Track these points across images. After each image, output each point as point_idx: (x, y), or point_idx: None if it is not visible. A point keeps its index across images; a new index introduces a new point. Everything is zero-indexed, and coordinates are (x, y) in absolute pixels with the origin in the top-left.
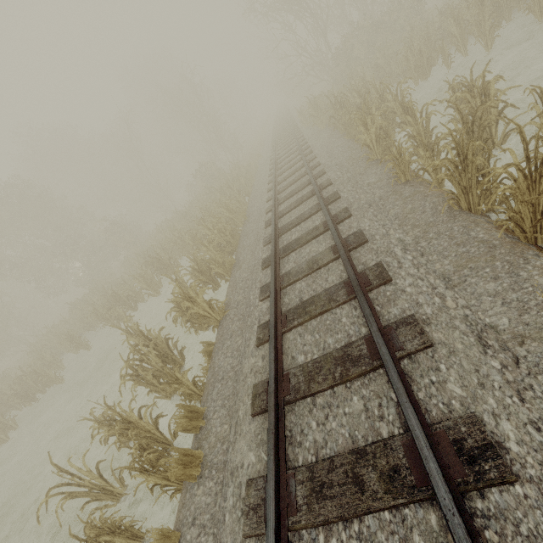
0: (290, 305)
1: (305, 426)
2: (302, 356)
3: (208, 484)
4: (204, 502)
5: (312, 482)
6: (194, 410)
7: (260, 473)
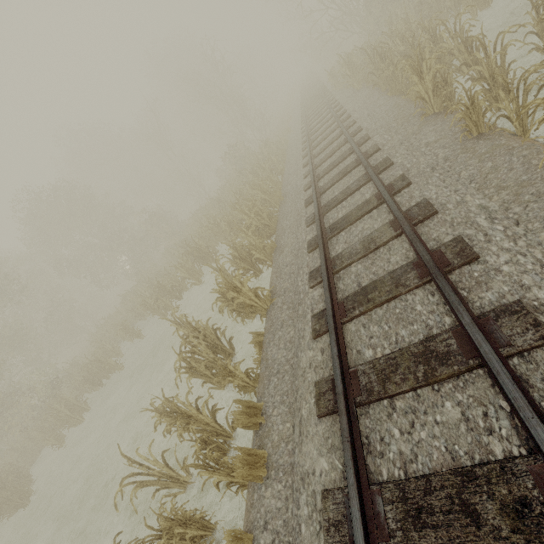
0: (347, 291)
1: (385, 433)
2: (370, 351)
3: (276, 486)
4: (274, 506)
5: (405, 503)
6: (252, 405)
7: (335, 483)
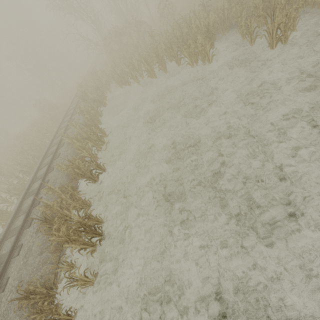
0: (14, 227)
1: None
2: (4, 251)
3: None
4: None
5: None
6: None
7: None
